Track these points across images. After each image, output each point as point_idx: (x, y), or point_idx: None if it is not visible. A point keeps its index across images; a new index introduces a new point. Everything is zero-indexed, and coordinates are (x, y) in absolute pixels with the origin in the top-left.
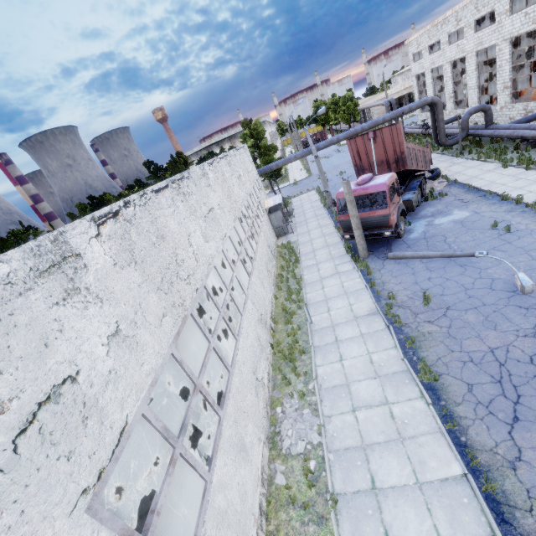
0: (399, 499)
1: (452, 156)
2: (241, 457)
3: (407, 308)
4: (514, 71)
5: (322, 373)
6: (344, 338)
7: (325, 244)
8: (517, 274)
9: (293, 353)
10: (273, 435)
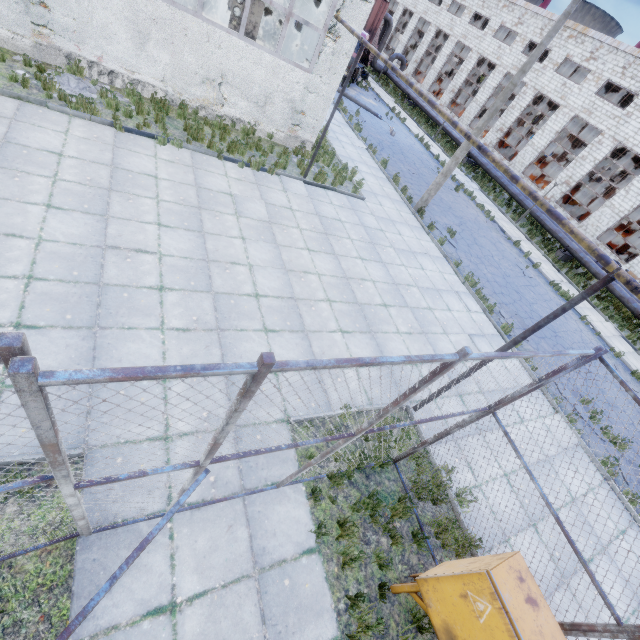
0: (347, 144)
1: (373, 78)
2: None
3: (348, 112)
4: (425, 55)
5: None
6: None
7: None
8: (392, 127)
9: None
10: None
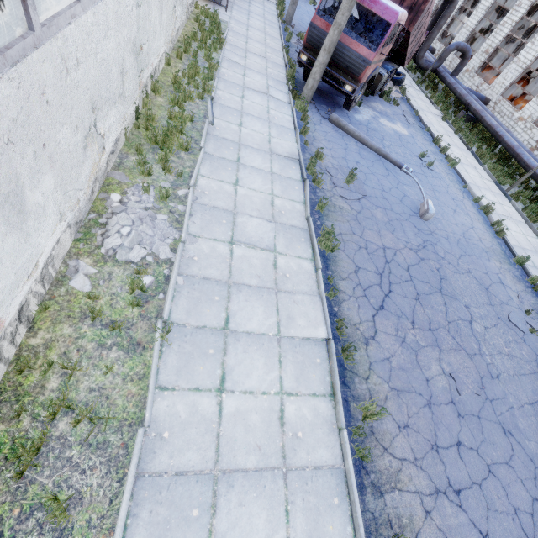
0: (252, 346)
1: (413, 79)
2: (2, 215)
3: (329, 175)
4: (503, 42)
5: (205, 186)
6: (249, 165)
7: (264, 55)
8: (427, 200)
9: (169, 142)
10: (90, 225)
